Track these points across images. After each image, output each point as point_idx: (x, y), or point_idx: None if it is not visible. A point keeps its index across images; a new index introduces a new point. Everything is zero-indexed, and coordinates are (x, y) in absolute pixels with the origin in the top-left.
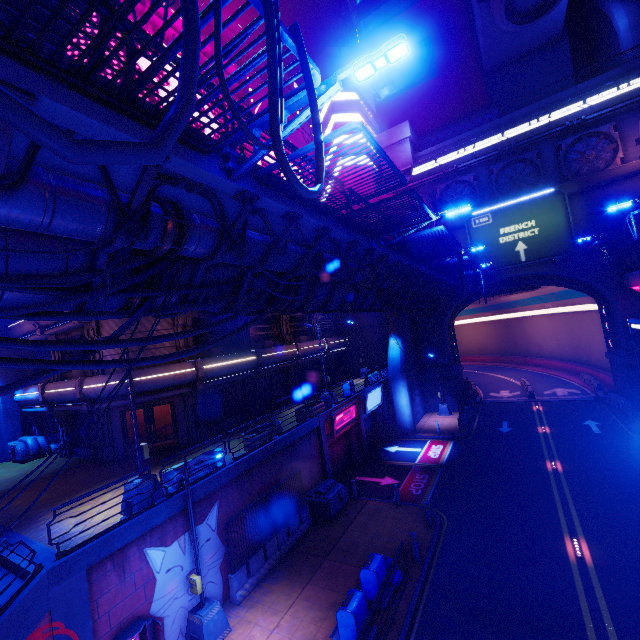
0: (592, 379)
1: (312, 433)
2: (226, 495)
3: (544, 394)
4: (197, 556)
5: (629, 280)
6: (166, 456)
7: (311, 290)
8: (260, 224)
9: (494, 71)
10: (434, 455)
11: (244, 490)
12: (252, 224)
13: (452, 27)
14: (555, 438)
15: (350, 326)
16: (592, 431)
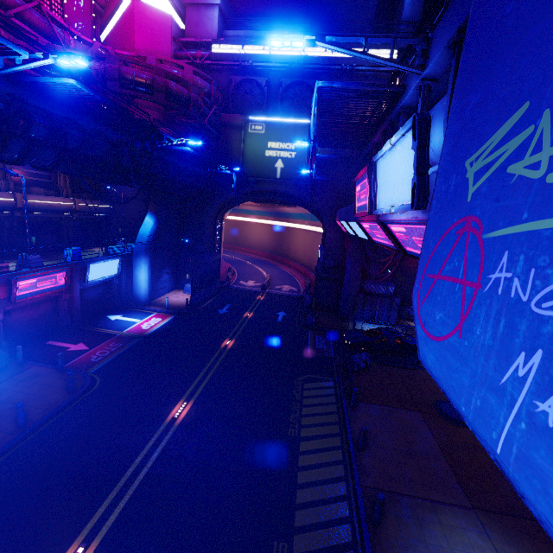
0: (307, 283)
1: None
2: None
3: (274, 288)
4: None
5: (336, 216)
6: None
7: None
8: None
9: None
10: (146, 327)
11: None
12: None
13: None
14: (249, 322)
15: (116, 193)
16: (277, 320)
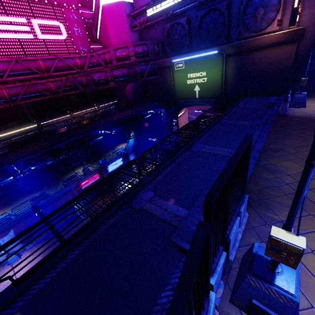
0: None
1: (68, 192)
2: (17, 226)
3: None
4: None
5: None
6: (14, 199)
7: None
8: None
9: None
10: None
11: (27, 221)
12: None
13: None
14: None
15: None
16: None
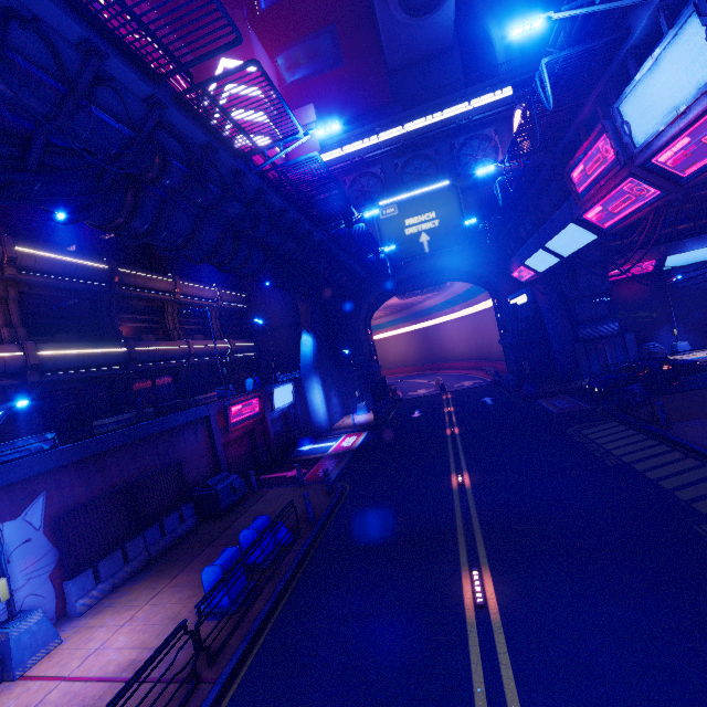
0: (492, 369)
1: (199, 424)
2: (60, 486)
3: (454, 387)
4: (0, 553)
5: (510, 267)
6: None
7: (162, 209)
8: (51, 64)
9: (397, 70)
10: (347, 444)
11: (91, 482)
12: (37, 60)
13: (356, 17)
14: (457, 413)
15: (260, 328)
16: (487, 404)
